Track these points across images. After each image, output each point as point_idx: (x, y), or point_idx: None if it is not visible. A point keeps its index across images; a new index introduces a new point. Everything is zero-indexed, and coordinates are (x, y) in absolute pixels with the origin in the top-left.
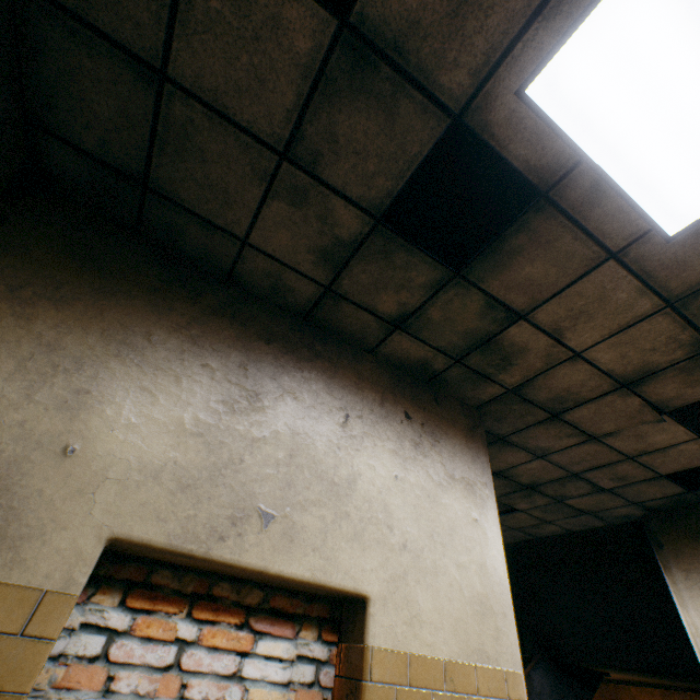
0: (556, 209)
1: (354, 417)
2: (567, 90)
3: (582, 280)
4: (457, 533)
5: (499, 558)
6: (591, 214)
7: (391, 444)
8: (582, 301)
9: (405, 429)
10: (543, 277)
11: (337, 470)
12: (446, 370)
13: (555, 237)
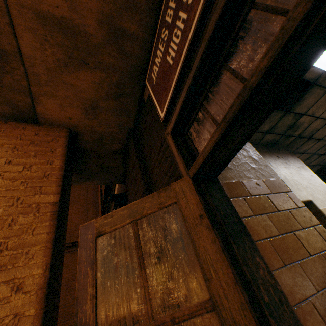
0: (316, 85)
1: (271, 163)
2: (321, 60)
3: (321, 98)
4: (311, 180)
5: (322, 182)
6: (324, 82)
7: (282, 166)
8: (320, 103)
9: (280, 160)
10: (310, 102)
11: (281, 177)
12: (279, 139)
13: (315, 91)
